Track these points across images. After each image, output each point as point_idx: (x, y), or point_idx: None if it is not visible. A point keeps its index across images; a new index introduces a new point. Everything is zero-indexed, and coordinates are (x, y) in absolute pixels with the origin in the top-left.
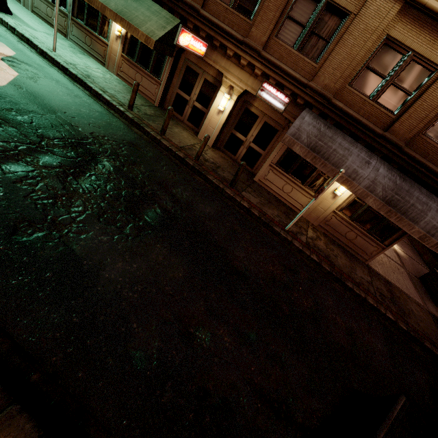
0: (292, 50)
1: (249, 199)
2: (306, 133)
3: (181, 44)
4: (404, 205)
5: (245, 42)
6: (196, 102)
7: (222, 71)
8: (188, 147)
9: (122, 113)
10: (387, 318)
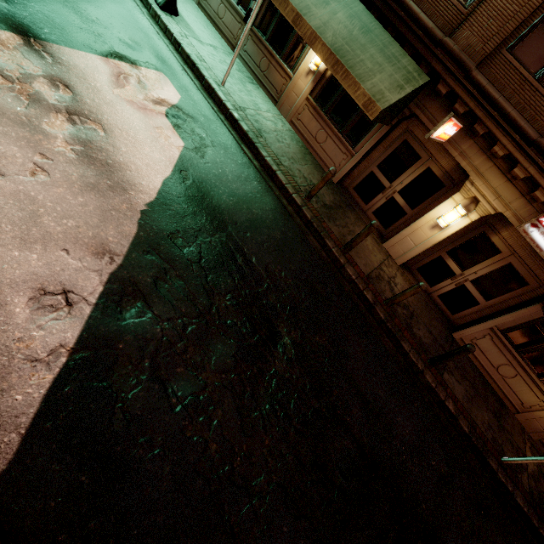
0: None
1: (453, 390)
2: None
3: (433, 135)
4: None
5: (538, 144)
6: (397, 195)
7: (468, 172)
8: (375, 274)
9: (298, 207)
10: None
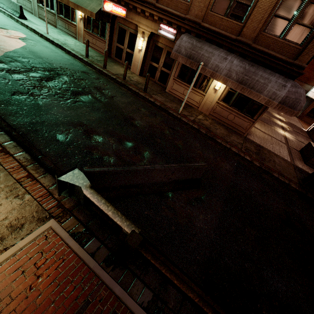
0: None
1: (156, 98)
2: (184, 48)
3: (106, 10)
4: (252, 82)
5: (145, 1)
6: (127, 49)
7: (136, 24)
8: (121, 74)
9: (82, 59)
10: (246, 160)
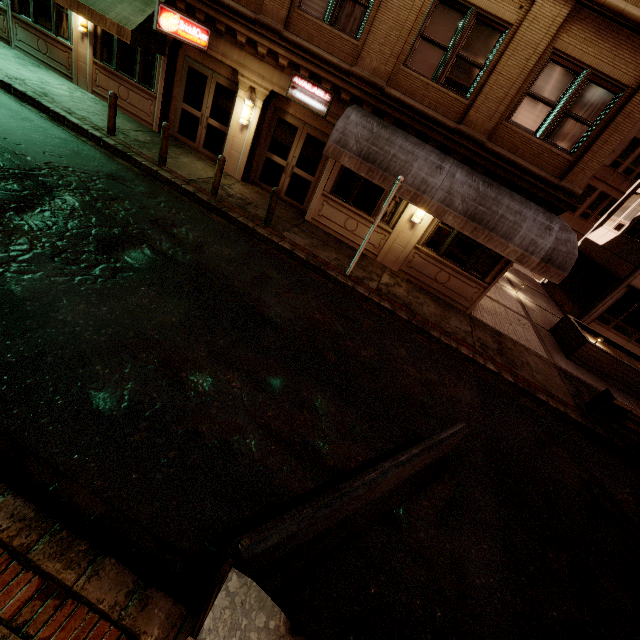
0: (323, 26)
1: (293, 240)
2: (355, 138)
3: (165, 29)
4: (492, 218)
5: (259, 21)
6: (210, 120)
7: (235, 67)
8: (203, 180)
9: (99, 140)
10: (488, 371)
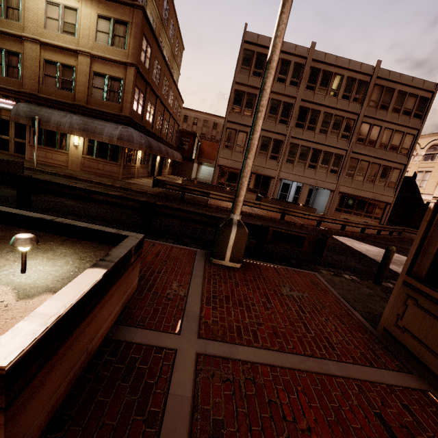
0: (3, 77)
1: None
2: (23, 111)
3: None
4: (92, 129)
5: None
6: None
7: None
8: None
9: None
10: (108, 185)
